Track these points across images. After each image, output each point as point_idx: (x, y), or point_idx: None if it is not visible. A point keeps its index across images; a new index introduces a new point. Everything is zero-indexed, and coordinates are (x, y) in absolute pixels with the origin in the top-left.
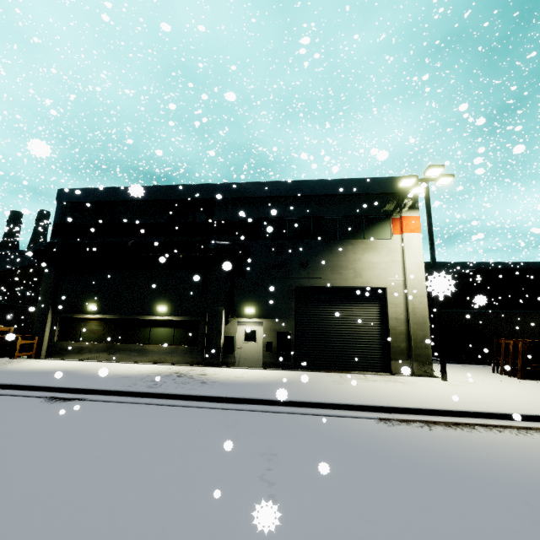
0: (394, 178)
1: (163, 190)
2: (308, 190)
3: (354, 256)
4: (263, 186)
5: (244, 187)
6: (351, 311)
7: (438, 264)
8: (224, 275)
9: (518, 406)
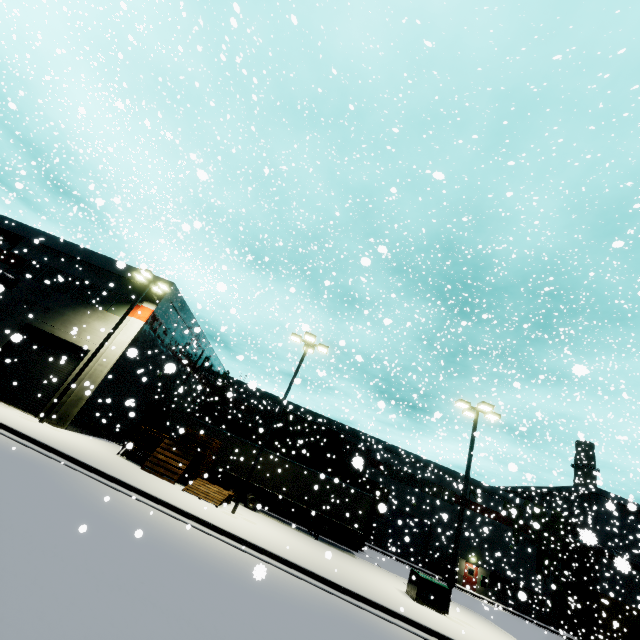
0: (158, 277)
1: None
2: (94, 260)
3: (88, 319)
4: (66, 244)
5: (52, 239)
6: (54, 360)
7: (306, 411)
8: None
9: None
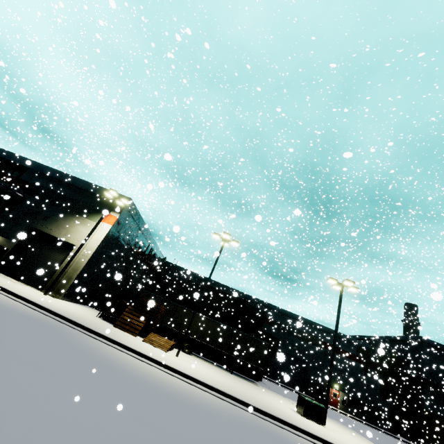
0: (120, 194)
1: (8, 153)
2: (76, 183)
3: (73, 224)
4: (57, 172)
5: (47, 169)
6: (51, 252)
7: (219, 284)
8: (0, 206)
9: (10, 287)
